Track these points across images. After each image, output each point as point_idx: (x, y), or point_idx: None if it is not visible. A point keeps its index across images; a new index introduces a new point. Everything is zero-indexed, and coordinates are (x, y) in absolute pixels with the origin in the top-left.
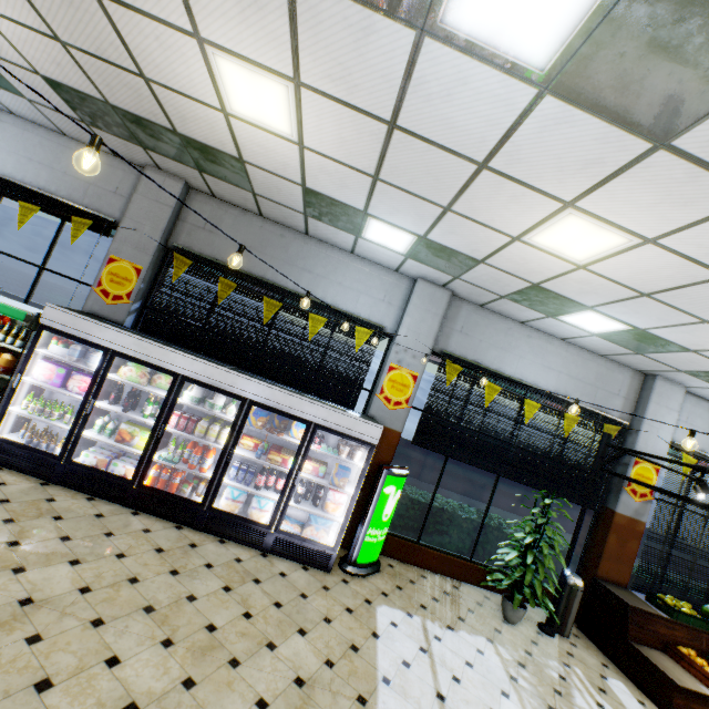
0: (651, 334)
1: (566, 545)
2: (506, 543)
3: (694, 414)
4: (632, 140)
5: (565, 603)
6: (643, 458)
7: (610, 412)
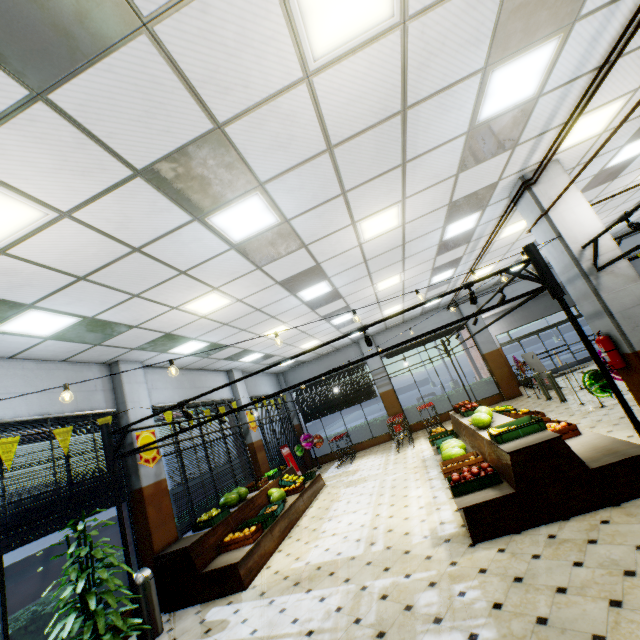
0: (101, 319)
1: (119, 557)
2: (55, 623)
3: (155, 381)
4: (3, 77)
5: (146, 604)
6: (141, 427)
7: (98, 408)
